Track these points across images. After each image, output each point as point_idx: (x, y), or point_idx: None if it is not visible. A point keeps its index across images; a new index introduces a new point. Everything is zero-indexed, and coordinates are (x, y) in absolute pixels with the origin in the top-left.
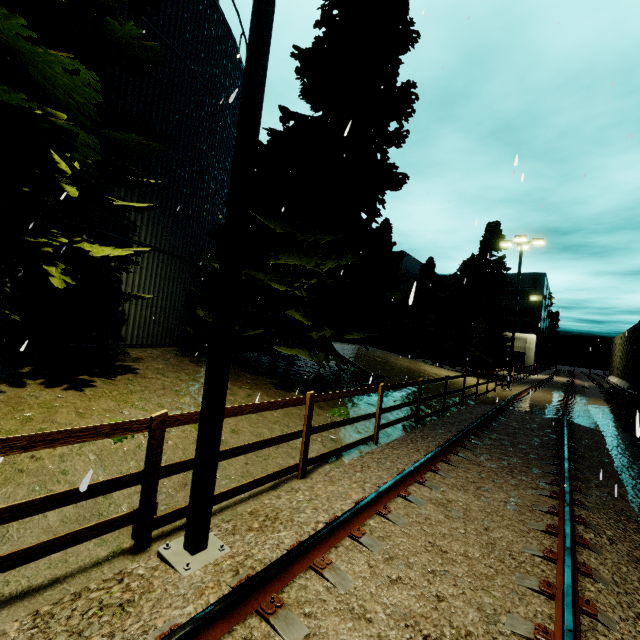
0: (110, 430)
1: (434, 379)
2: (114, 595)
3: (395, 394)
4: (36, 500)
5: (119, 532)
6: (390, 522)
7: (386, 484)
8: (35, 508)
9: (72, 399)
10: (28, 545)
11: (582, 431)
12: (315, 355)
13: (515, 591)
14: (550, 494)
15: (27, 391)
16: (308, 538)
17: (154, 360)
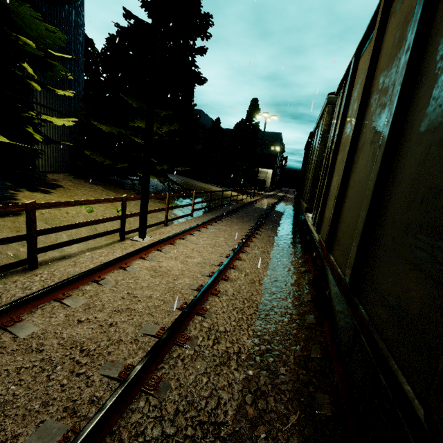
0: (112, 200)
1: (217, 191)
2: (126, 245)
3: (199, 199)
4: (97, 220)
5: (109, 238)
6: (201, 232)
7: (199, 223)
8: (97, 222)
9: (52, 197)
10: (97, 233)
11: (275, 212)
12: (159, 178)
13: (235, 240)
14: (253, 226)
15: (26, 193)
16: (178, 232)
17: (64, 181)
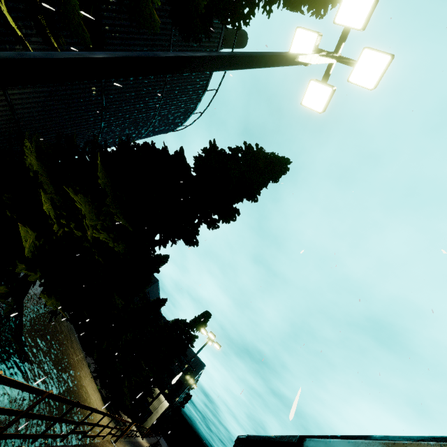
0: None
1: (64, 398)
2: None
3: None
4: None
5: None
6: None
7: None
8: None
9: None
10: None
11: None
12: None
13: None
14: None
15: None
16: None
17: None
